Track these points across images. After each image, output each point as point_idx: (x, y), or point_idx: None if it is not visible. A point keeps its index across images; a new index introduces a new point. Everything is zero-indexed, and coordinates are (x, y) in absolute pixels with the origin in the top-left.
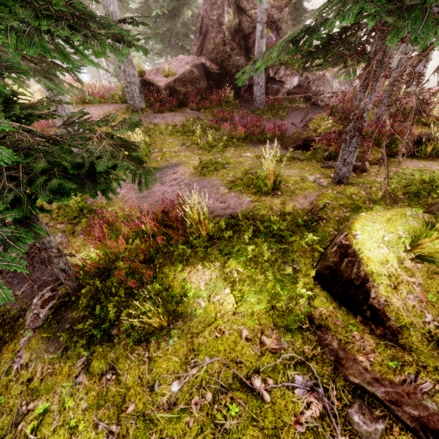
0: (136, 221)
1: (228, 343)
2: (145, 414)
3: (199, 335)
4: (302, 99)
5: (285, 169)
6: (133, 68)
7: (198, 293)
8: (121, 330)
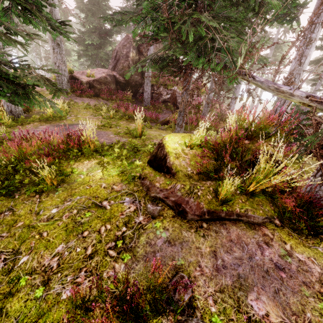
0: (48, 137)
1: (93, 190)
2: (29, 225)
3: (76, 189)
4: (172, 105)
5: (152, 131)
6: (65, 66)
7: (81, 172)
8: (22, 192)
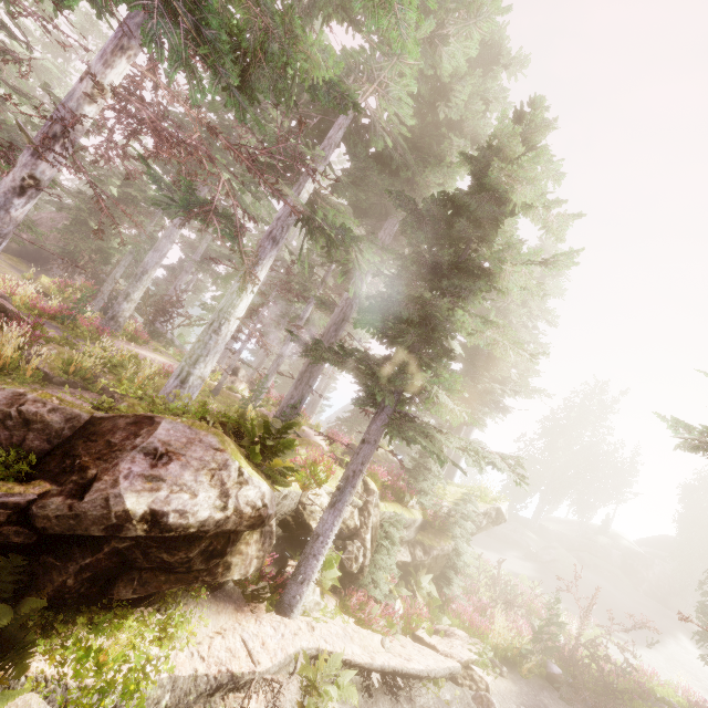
0: None
1: None
2: None
3: None
4: None
5: None
6: None
7: None
8: None
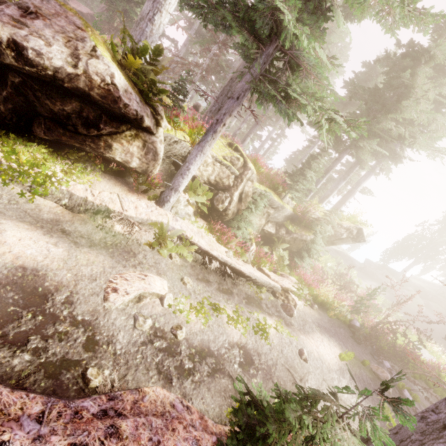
0: None
1: None
2: None
3: None
4: None
5: None
6: None
7: None
8: None
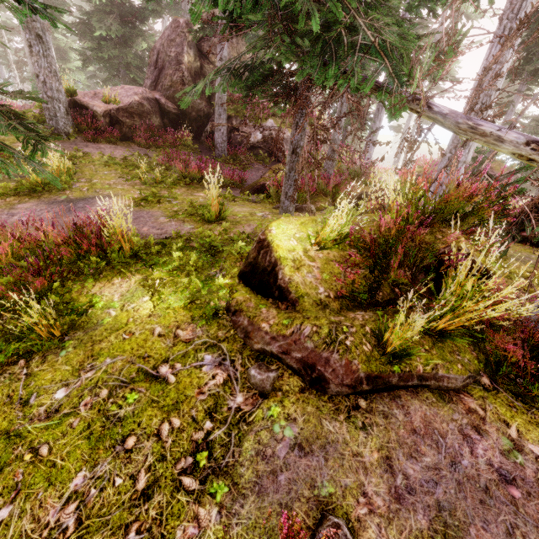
0: (34, 233)
1: (137, 342)
2: (9, 431)
3: (103, 341)
4: (266, 154)
5: (237, 207)
6: (58, 81)
7: (110, 304)
8: None
